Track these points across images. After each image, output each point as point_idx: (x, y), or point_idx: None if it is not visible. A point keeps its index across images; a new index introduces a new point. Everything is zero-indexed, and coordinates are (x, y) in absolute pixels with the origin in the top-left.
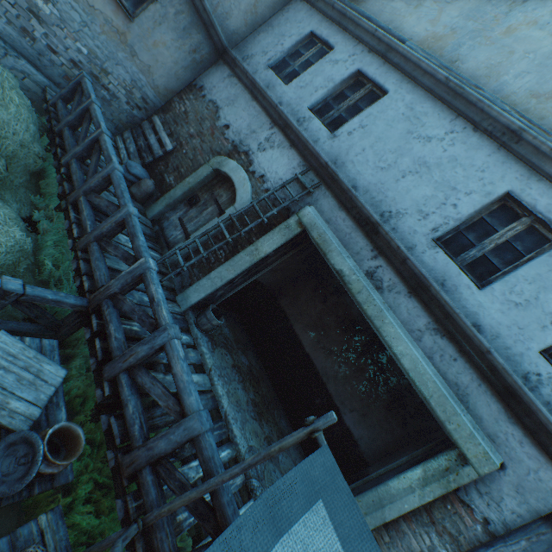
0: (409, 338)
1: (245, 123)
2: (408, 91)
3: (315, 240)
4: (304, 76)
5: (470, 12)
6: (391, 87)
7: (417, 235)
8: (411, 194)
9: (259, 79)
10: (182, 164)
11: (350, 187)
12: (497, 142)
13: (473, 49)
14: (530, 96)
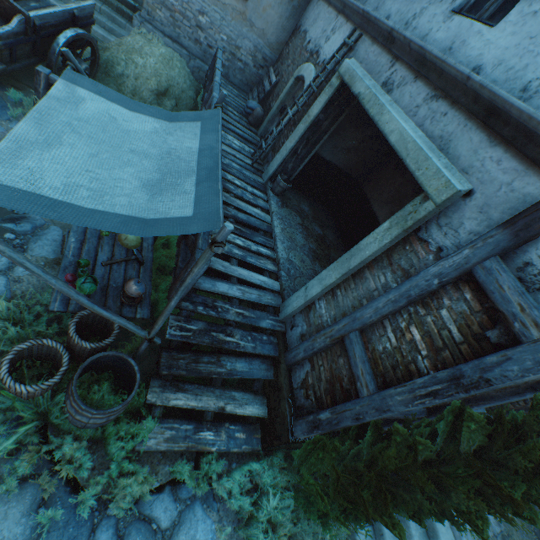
0: (404, 119)
1: (320, 30)
2: None
3: (345, 82)
4: None
5: None
6: None
7: (435, 19)
8: None
9: None
10: (280, 89)
11: (376, 15)
12: None
13: None
14: None
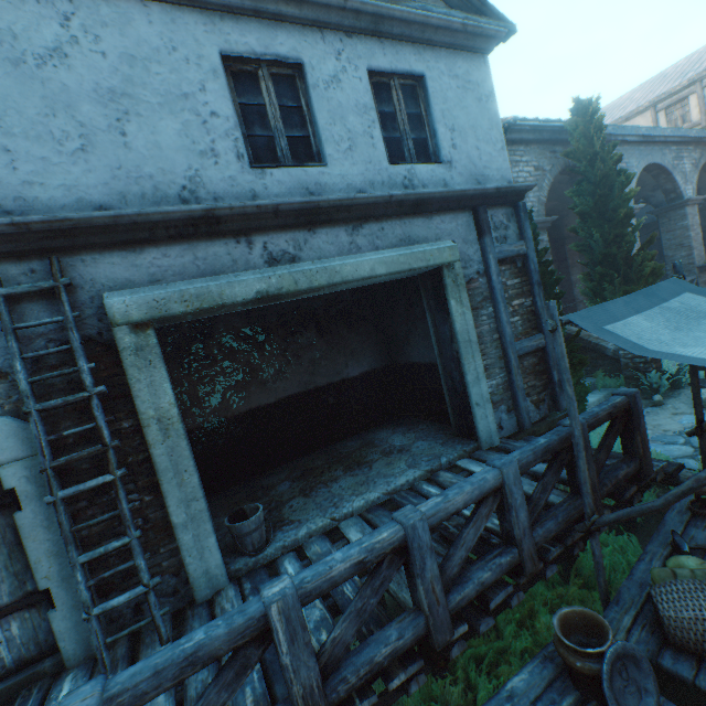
0: (357, 257)
1: None
2: None
3: (189, 311)
4: None
5: None
6: None
7: (239, 180)
8: (167, 145)
9: None
10: None
11: (113, 212)
12: None
13: None
14: None
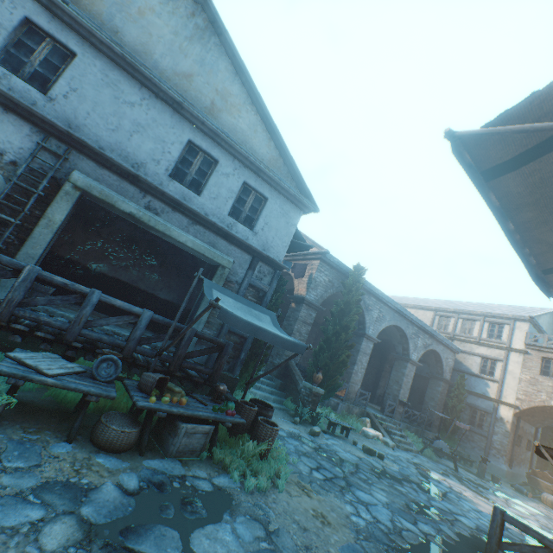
0: (185, 233)
1: None
2: (95, 57)
3: (99, 197)
4: None
5: None
6: (77, 49)
7: (160, 176)
8: (144, 149)
9: None
10: None
11: (103, 152)
12: (172, 108)
13: (125, 24)
14: (175, 74)
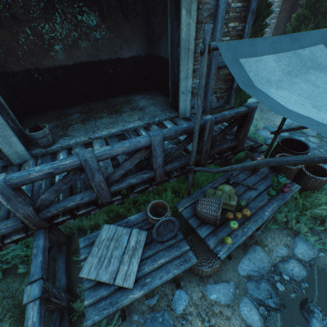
0: None
1: None
2: None
3: None
4: None
5: None
6: None
7: None
8: None
9: None
10: None
11: None
12: None
13: None
14: None
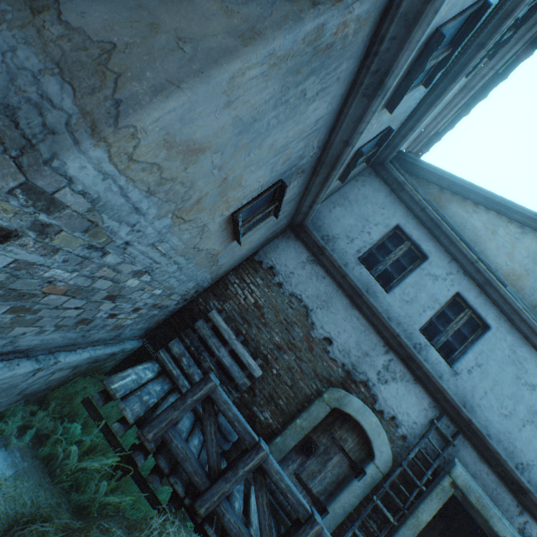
0: None
1: (352, 339)
2: (507, 331)
3: (474, 505)
4: (405, 286)
5: (534, 255)
6: (492, 322)
7: None
8: (533, 444)
9: (352, 277)
10: (277, 391)
11: (498, 450)
12: None
13: None
14: None
